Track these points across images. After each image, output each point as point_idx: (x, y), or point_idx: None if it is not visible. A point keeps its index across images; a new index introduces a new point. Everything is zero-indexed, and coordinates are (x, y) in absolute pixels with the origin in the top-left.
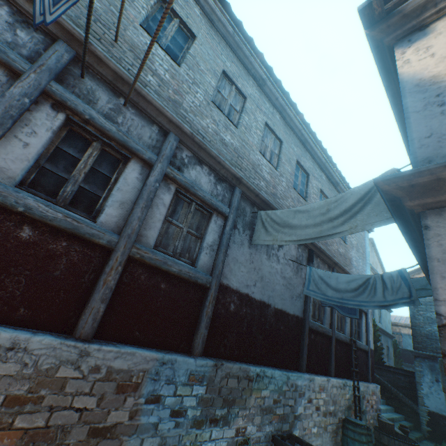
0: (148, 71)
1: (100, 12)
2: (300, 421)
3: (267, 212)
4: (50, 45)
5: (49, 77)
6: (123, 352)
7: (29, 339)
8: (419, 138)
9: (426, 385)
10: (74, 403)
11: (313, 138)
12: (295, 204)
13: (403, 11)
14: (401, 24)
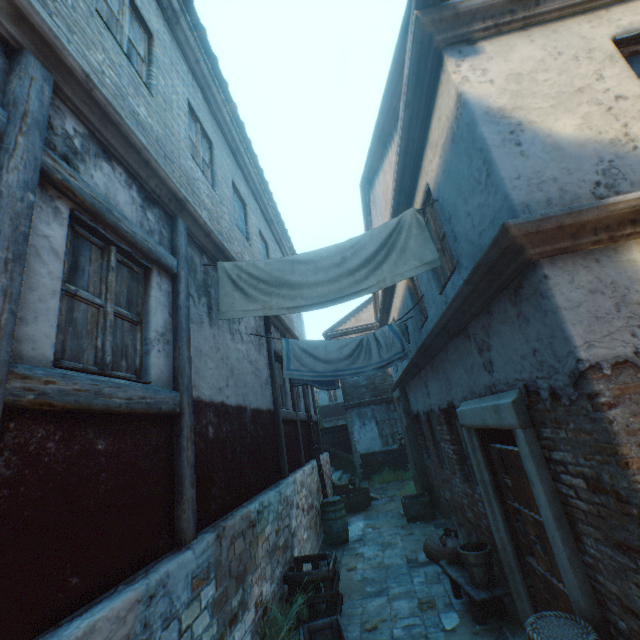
0: None
1: None
2: (296, 536)
3: (238, 263)
4: None
5: None
6: None
7: None
8: (509, 178)
9: (357, 432)
10: None
11: (247, 148)
12: (243, 250)
13: (457, 8)
14: (452, 26)
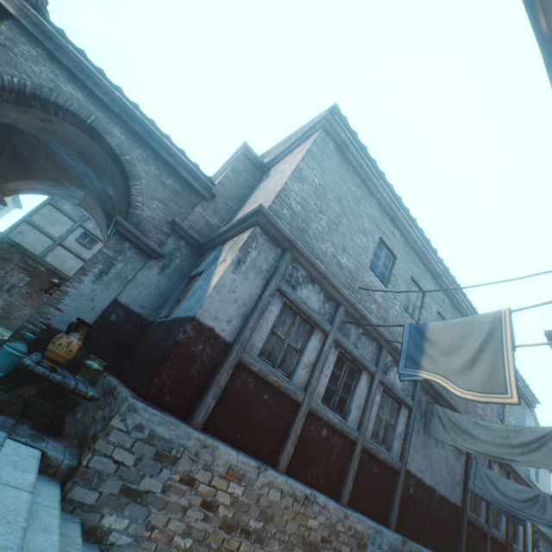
0: (372, 301)
1: (353, 271)
2: None
3: (444, 409)
4: (335, 307)
5: (337, 331)
6: (360, 518)
7: (328, 501)
8: None
9: None
10: (341, 548)
11: None
12: None
13: None
14: None
